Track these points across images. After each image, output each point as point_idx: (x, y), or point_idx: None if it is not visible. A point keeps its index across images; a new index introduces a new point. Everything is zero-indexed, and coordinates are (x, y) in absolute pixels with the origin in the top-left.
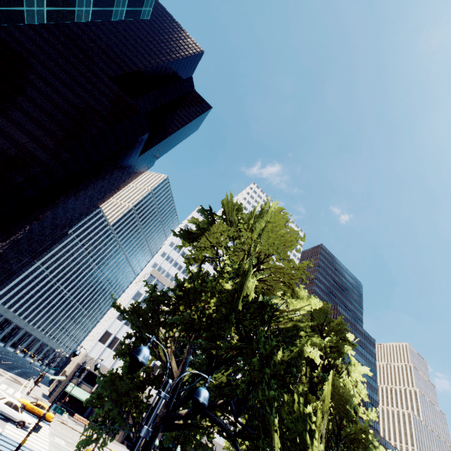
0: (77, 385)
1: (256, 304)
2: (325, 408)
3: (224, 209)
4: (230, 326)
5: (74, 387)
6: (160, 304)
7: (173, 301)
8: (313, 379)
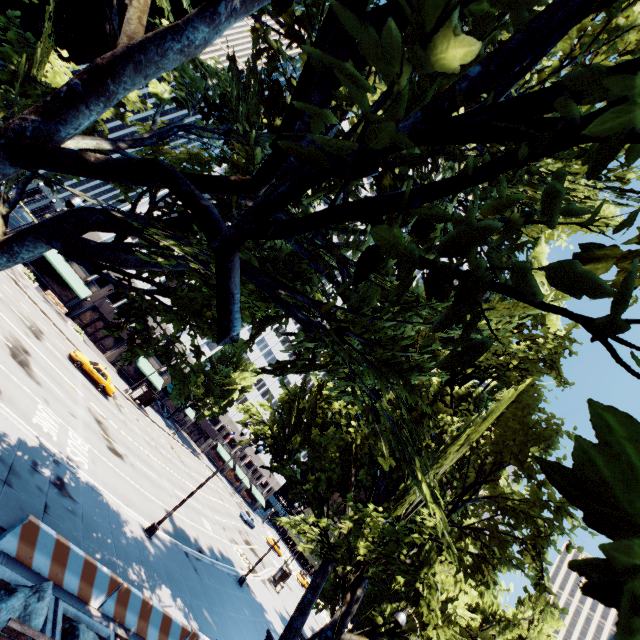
0: (66, 260)
1: None
2: (476, 435)
3: None
4: None
5: (59, 259)
6: None
7: None
8: (443, 396)
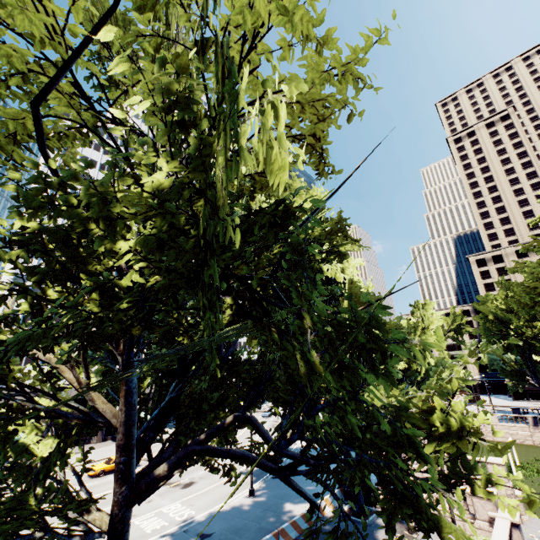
0: None
1: (267, 215)
2: None
3: (83, 26)
4: (215, 303)
5: None
6: None
7: (19, 285)
8: None
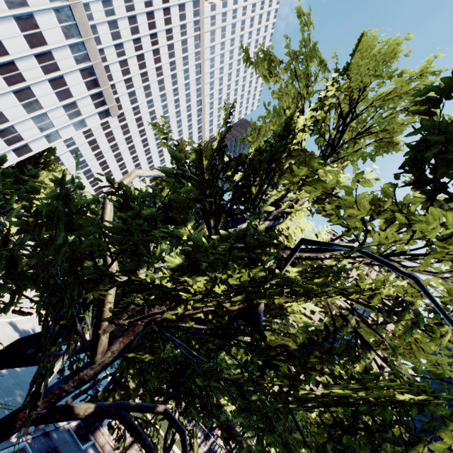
0: None
1: None
2: None
3: (353, 58)
4: None
5: None
6: (156, 224)
7: None
8: None
